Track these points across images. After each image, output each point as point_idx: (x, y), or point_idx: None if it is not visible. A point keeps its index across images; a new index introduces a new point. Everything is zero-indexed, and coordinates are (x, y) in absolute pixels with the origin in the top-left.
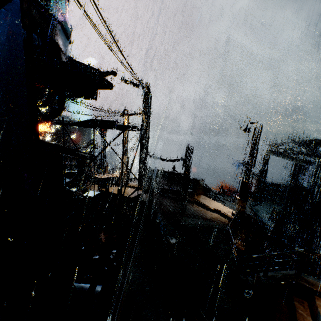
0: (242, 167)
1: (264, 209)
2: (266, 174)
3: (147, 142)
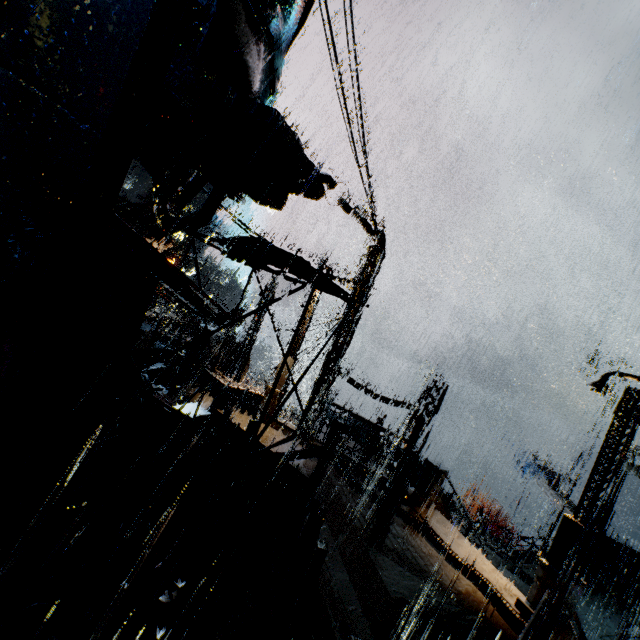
0: (538, 475)
1: (593, 618)
2: (607, 519)
3: (346, 343)
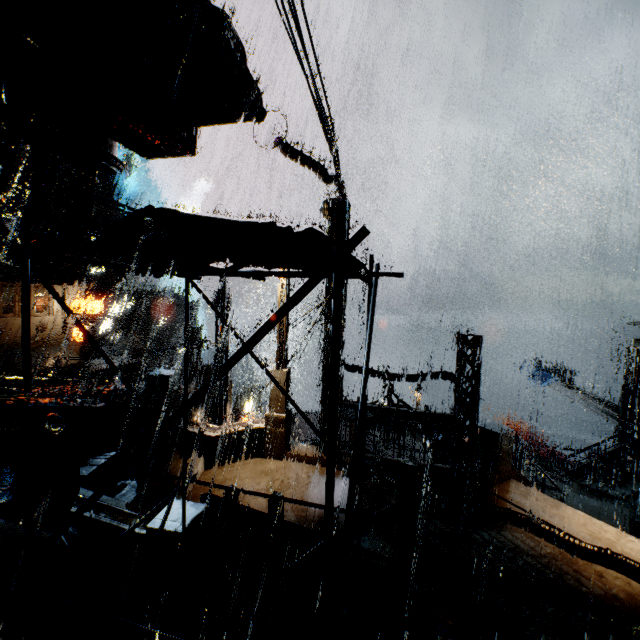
0: (550, 380)
1: None
2: None
3: (342, 328)
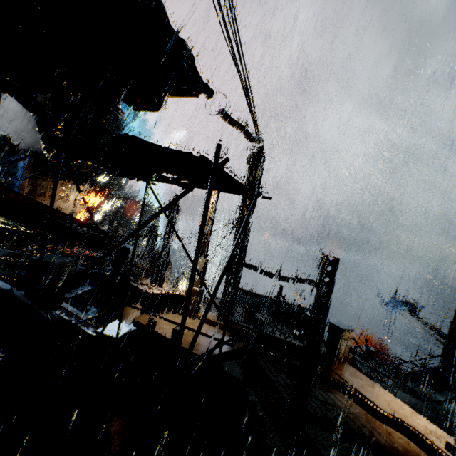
0: (400, 308)
1: None
2: None
3: (246, 238)
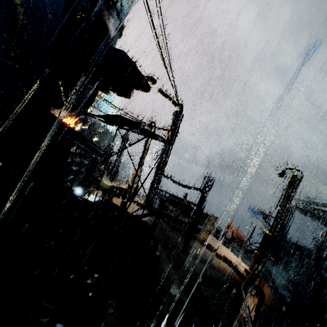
0: (258, 216)
1: (279, 274)
2: (287, 232)
3: (166, 160)
